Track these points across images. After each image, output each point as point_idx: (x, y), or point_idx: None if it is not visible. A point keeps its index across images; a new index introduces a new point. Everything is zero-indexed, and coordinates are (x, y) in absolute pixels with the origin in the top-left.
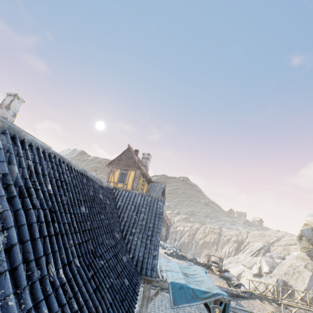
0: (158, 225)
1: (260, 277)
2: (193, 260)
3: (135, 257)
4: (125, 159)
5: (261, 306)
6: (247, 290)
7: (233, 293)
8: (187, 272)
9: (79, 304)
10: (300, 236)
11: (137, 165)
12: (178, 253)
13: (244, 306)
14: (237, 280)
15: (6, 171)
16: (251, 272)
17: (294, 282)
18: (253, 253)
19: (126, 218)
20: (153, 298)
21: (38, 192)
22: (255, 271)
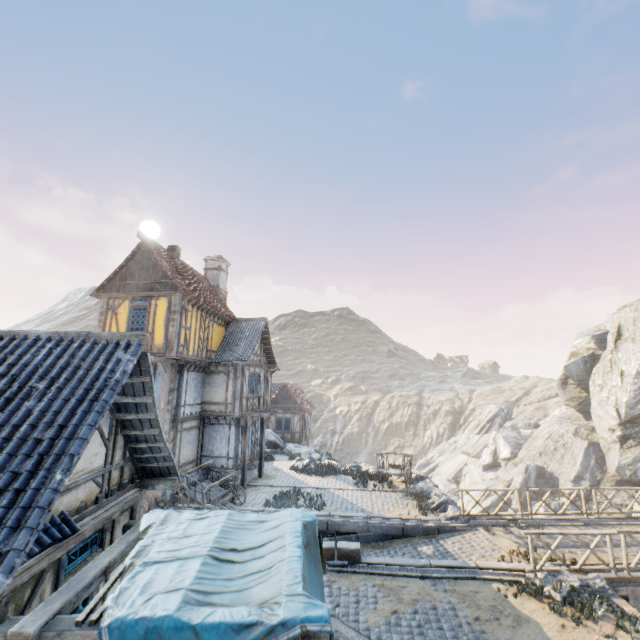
0: (79, 429)
1: (496, 468)
2: (353, 471)
3: None
4: (140, 273)
5: (488, 543)
6: (459, 513)
7: (429, 526)
8: (243, 541)
9: None
10: (564, 380)
11: (171, 281)
12: (320, 463)
13: (451, 552)
14: (442, 493)
15: None
16: (479, 463)
17: (557, 466)
18: (482, 428)
19: None
20: None
21: None
22: (487, 460)
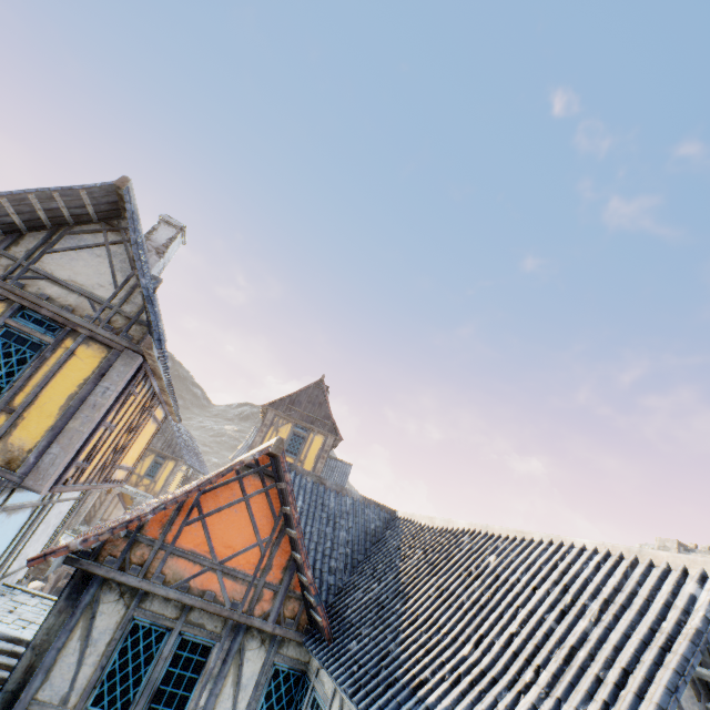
0: None
1: None
2: None
3: None
4: (307, 404)
5: None
6: None
7: None
8: None
9: None
10: None
11: (330, 423)
12: None
13: None
14: None
15: None
16: None
17: None
18: None
19: None
20: None
21: None
22: None
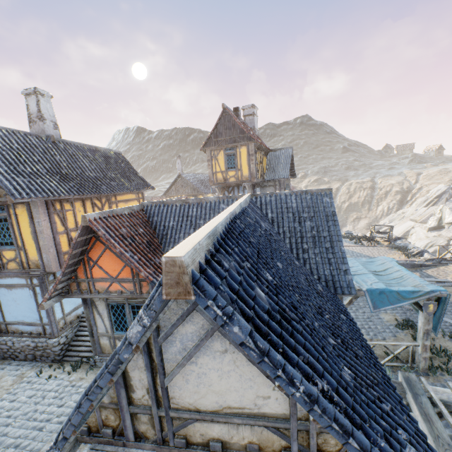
0: (335, 232)
1: (439, 229)
2: (348, 236)
3: (321, 278)
4: (225, 132)
5: None
6: (434, 257)
7: (415, 264)
8: (373, 268)
9: (369, 386)
10: None
11: (246, 135)
12: None
13: (432, 275)
14: (415, 247)
15: (265, 307)
16: (424, 226)
17: None
18: (429, 202)
19: (289, 233)
20: (347, 306)
21: (279, 298)
22: (432, 225)
